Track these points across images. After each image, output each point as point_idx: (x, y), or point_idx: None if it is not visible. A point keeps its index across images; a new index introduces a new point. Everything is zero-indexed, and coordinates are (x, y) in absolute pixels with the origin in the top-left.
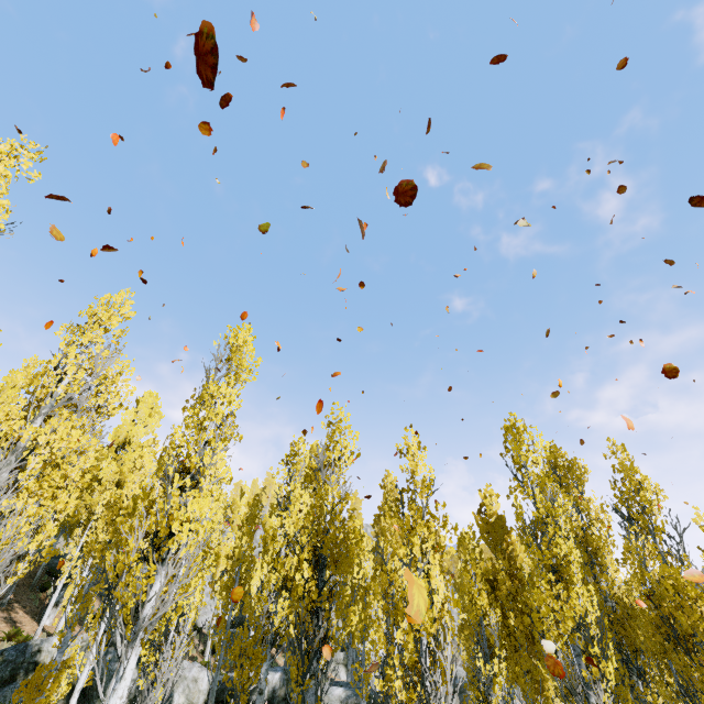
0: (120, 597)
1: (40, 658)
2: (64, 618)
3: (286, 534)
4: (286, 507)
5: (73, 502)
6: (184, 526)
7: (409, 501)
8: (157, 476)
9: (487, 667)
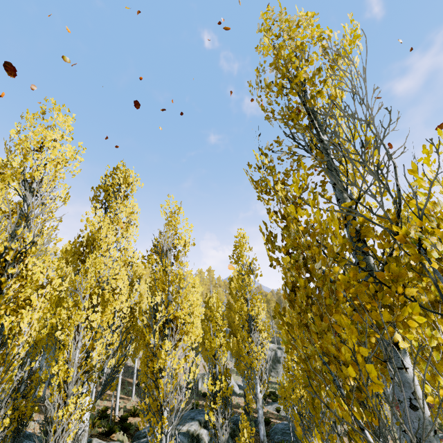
0: None
1: None
2: None
3: None
4: None
5: None
6: None
7: None
8: None
9: None
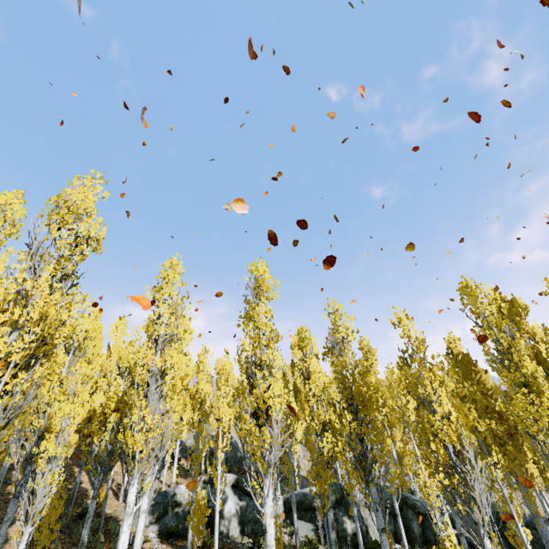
0: (250, 450)
1: (177, 498)
2: (174, 474)
3: (313, 395)
4: (307, 377)
5: (182, 399)
6: (275, 401)
7: (410, 357)
8: (244, 373)
9: (489, 458)
